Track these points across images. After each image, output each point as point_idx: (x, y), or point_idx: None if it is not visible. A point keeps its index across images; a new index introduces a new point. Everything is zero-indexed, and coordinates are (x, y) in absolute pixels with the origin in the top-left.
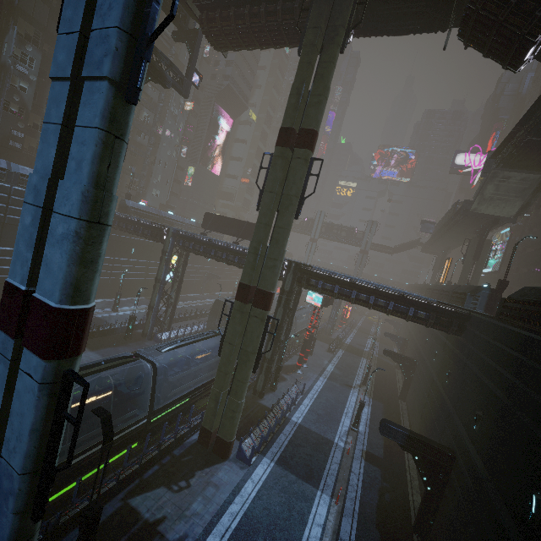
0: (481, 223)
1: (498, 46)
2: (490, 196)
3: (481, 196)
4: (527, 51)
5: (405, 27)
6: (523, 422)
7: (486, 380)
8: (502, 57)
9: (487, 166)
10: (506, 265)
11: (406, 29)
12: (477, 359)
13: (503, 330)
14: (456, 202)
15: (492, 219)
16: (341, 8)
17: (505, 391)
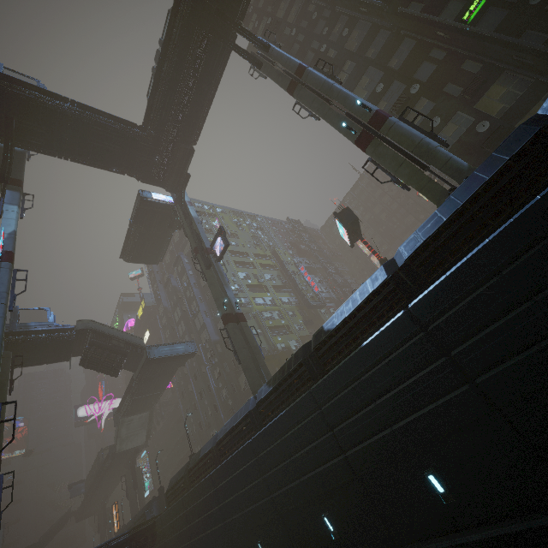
0: (127, 457)
1: (105, 369)
2: (126, 436)
3: (120, 438)
4: (120, 370)
5: (40, 362)
6: (199, 538)
7: (181, 546)
8: (108, 372)
9: (117, 418)
10: (157, 480)
11: (40, 362)
12: (171, 542)
13: (173, 508)
14: (101, 450)
15: (134, 450)
16: (4, 370)
17: (188, 536)
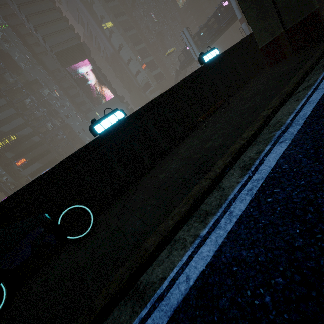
0: None
1: None
2: None
3: None
4: None
5: None
6: None
7: None
8: None
9: None
10: None
11: None
12: None
13: None
14: None
15: None
16: None
17: None
